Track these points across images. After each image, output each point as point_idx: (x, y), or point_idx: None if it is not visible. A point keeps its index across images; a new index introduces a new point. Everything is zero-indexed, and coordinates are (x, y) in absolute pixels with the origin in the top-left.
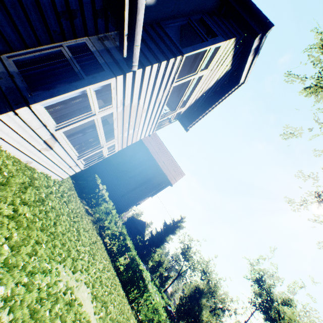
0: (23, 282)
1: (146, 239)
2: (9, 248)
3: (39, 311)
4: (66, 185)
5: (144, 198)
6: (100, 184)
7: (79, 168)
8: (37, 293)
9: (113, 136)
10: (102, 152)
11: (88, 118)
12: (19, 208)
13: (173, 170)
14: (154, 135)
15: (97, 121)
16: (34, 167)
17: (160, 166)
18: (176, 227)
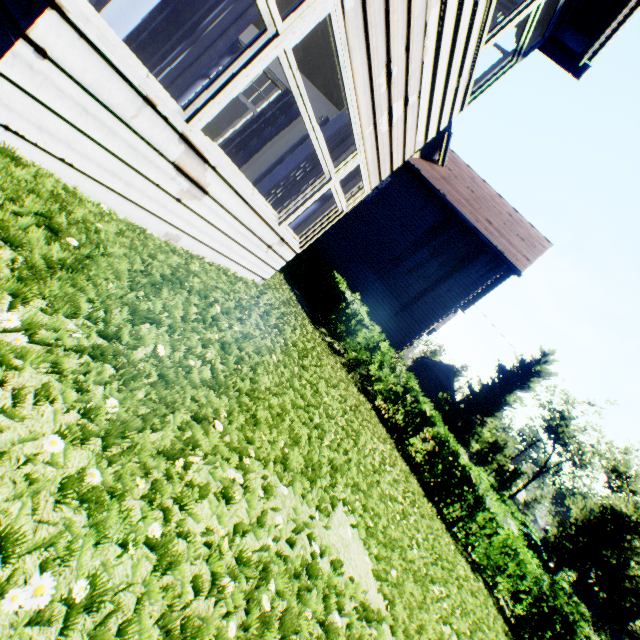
0: (147, 539)
1: (459, 400)
2: (99, 440)
3: (201, 628)
4: (276, 294)
5: (447, 313)
6: (347, 291)
7: (290, 251)
8: (202, 559)
9: (350, 147)
10: (331, 201)
11: (257, 55)
12: (125, 332)
13: (516, 237)
14: (453, 160)
15: (289, 71)
16: (190, 251)
17: (479, 231)
18: (530, 374)
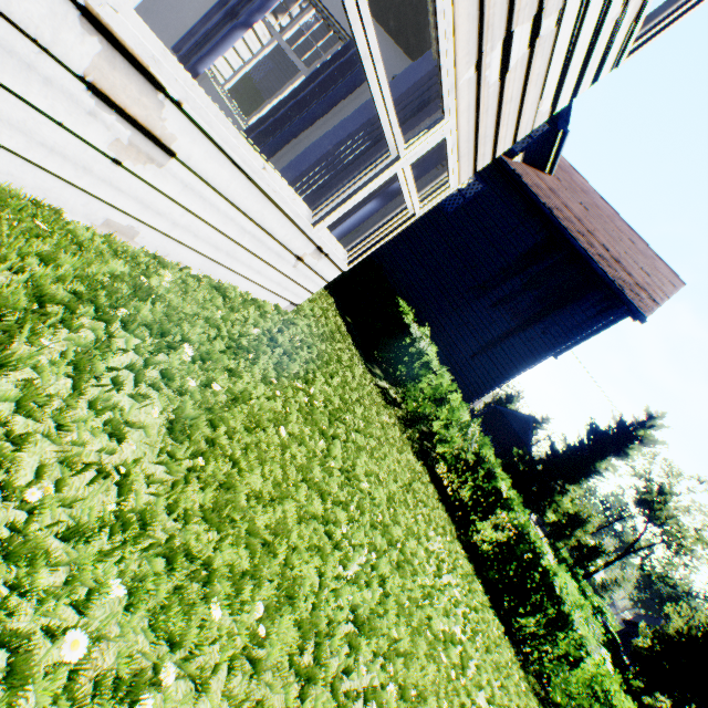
0: None
1: (537, 460)
2: None
3: None
4: (312, 325)
5: (538, 361)
6: (412, 324)
7: (332, 267)
8: None
9: (434, 114)
10: (399, 197)
11: None
12: None
13: (639, 271)
14: (563, 168)
15: None
16: (161, 255)
17: (593, 260)
18: (629, 439)
